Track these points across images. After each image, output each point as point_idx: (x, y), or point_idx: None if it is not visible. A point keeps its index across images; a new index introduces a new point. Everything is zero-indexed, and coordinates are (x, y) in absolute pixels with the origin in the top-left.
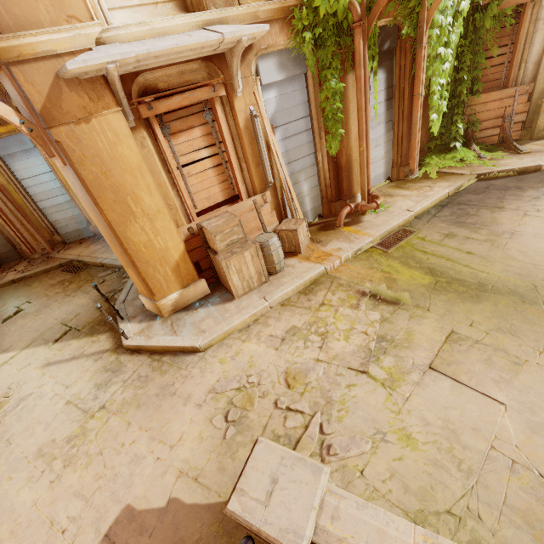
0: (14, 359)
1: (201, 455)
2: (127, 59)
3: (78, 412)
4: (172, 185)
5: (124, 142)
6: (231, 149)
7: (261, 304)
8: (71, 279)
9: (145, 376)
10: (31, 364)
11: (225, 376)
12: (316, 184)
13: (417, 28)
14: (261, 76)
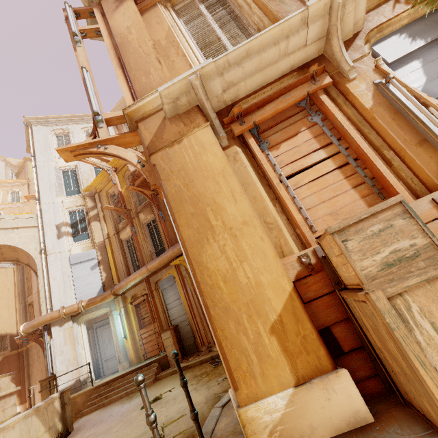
0: None
1: None
2: (207, 69)
3: None
4: (273, 200)
5: (209, 151)
6: (357, 134)
7: None
8: (210, 371)
9: None
10: None
11: None
12: None
13: None
14: (383, 57)
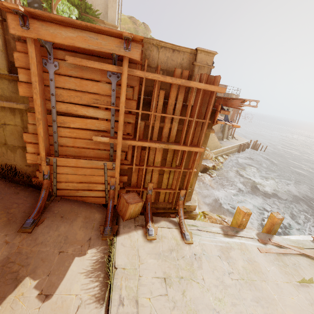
0: None
1: None
2: None
3: None
4: None
5: None
6: None
7: None
8: None
9: None
10: None
11: None
12: None
13: (51, 9)
14: None
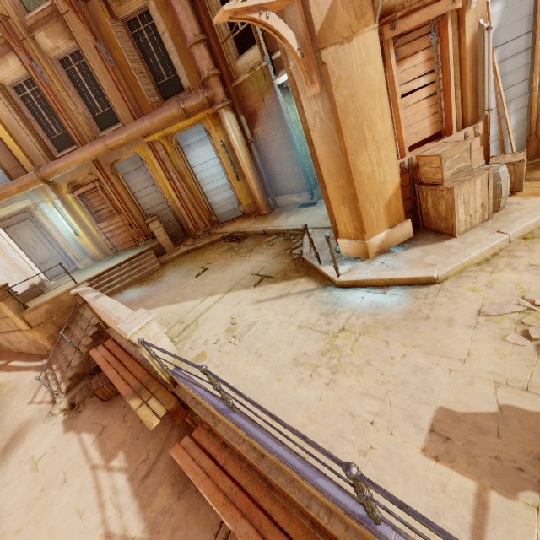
0: (222, 299)
1: (514, 368)
2: None
3: (317, 333)
4: (390, 117)
5: (372, 62)
6: (453, 72)
7: (499, 237)
8: (239, 245)
9: (376, 305)
10: (241, 302)
11: (491, 302)
12: (524, 119)
13: None
14: None
